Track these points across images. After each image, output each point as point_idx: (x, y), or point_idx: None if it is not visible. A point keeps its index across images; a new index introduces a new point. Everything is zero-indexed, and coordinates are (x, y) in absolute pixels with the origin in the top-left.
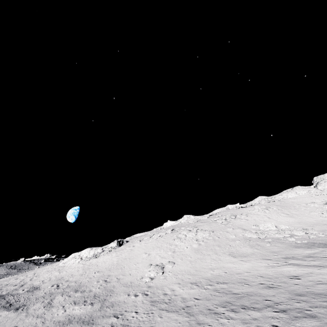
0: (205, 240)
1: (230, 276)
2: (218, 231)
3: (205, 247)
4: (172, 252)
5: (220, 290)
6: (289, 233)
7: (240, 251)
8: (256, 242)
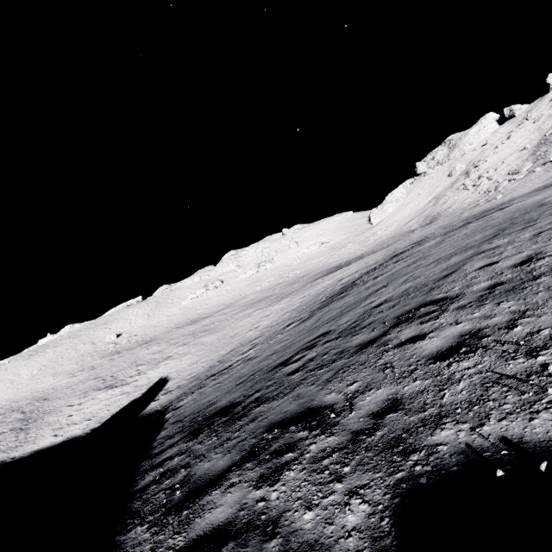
0: (49, 364)
1: (30, 394)
2: (69, 350)
3: (42, 371)
4: (10, 384)
5: (9, 407)
6: (118, 343)
7: (63, 370)
8: (84, 358)
